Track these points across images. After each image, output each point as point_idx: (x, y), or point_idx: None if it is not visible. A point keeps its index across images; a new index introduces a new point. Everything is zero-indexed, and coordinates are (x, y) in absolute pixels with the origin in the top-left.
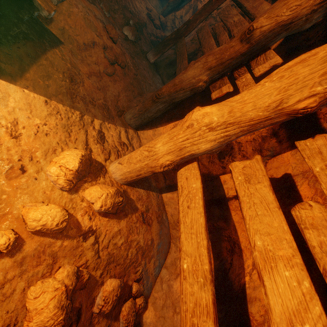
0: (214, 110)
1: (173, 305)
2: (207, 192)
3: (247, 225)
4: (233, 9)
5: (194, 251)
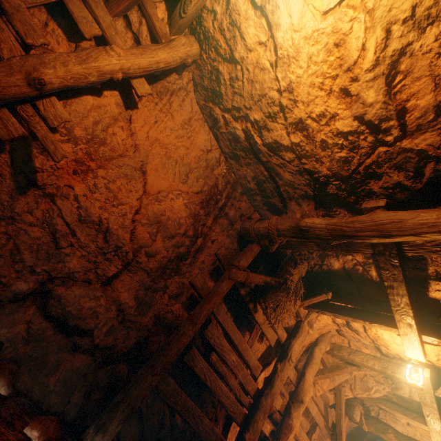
0: None
1: None
2: None
3: None
4: (224, 339)
5: None
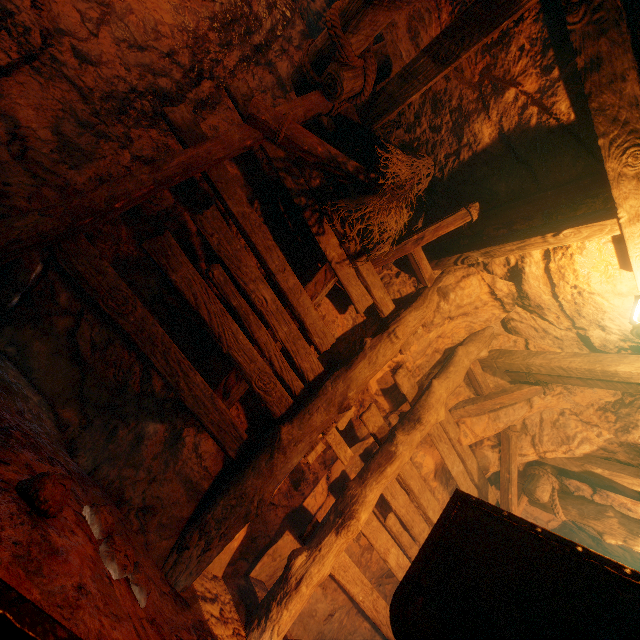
0: (366, 515)
1: (310, 616)
2: (297, 525)
3: (375, 546)
4: (244, 252)
5: (361, 587)
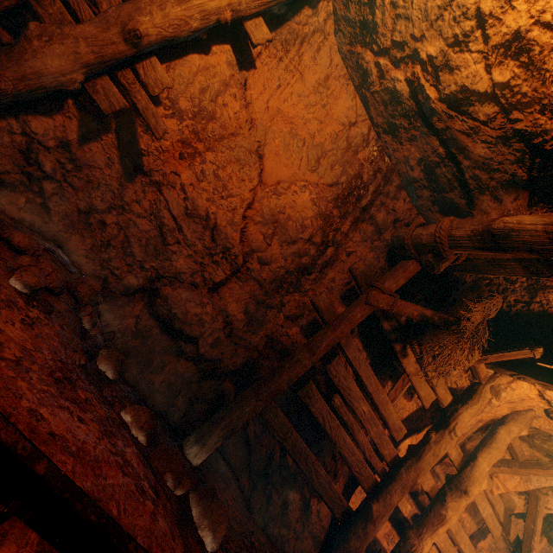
0: None
1: None
2: None
3: None
4: (354, 382)
5: None
